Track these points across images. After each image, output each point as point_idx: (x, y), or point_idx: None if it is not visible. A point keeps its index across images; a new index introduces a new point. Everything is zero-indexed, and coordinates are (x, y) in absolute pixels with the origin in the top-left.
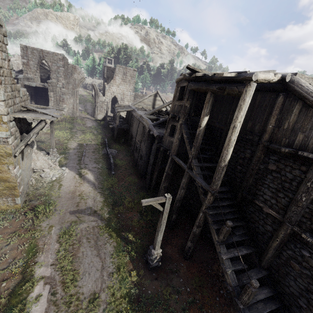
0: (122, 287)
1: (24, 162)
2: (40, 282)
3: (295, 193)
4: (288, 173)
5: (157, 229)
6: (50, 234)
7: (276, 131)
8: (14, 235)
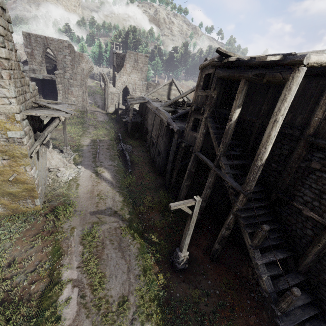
0: (150, 289)
1: (39, 162)
2: (69, 285)
3: None
4: None
5: (184, 232)
6: (73, 235)
7: (323, 124)
8: (37, 238)
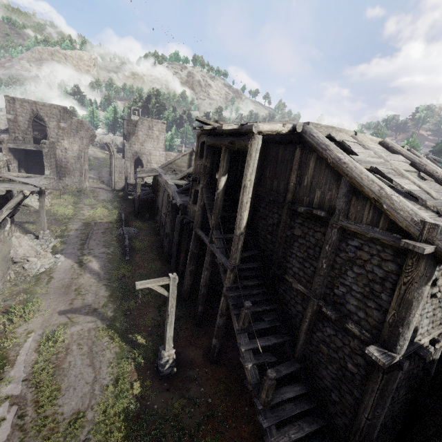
0: (119, 402)
1: None
2: (4, 403)
3: (318, 260)
4: (312, 237)
5: (165, 321)
6: (27, 341)
7: (298, 189)
8: None
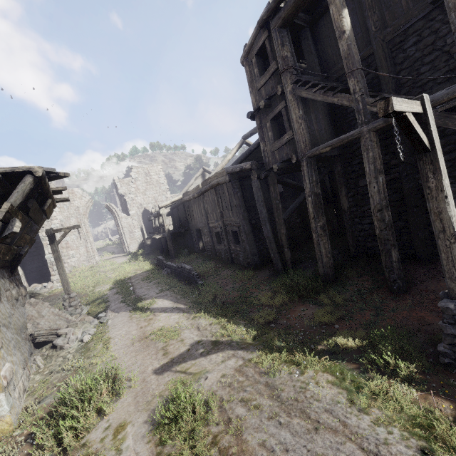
0: None
1: (3, 308)
2: None
3: None
4: None
5: (434, 227)
6: (125, 448)
7: None
8: None
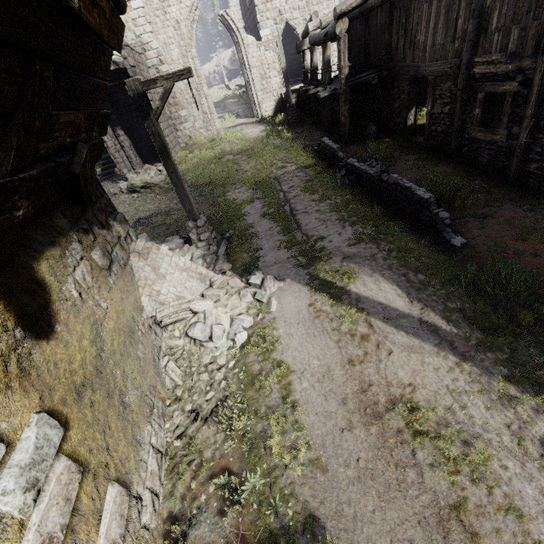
0: None
1: (70, 332)
2: None
3: None
4: None
5: None
6: None
7: None
8: None
